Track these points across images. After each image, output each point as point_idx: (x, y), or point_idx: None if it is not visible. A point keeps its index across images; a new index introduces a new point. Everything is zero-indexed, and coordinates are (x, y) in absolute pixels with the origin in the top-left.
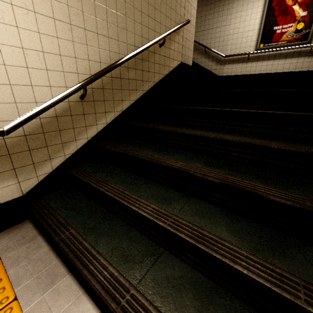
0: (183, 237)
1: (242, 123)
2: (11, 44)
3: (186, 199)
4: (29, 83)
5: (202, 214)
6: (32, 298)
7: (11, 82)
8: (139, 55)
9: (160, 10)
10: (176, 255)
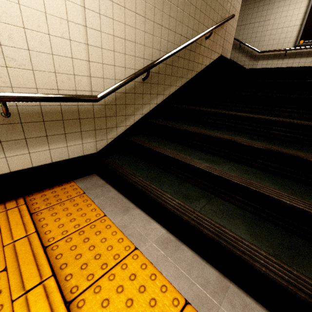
0: (236, 182)
1: (282, 109)
2: (107, 32)
3: (231, 163)
4: (113, 63)
5: (247, 172)
6: (116, 217)
7: (103, 62)
8: (188, 46)
9: (210, 5)
10: (225, 199)
